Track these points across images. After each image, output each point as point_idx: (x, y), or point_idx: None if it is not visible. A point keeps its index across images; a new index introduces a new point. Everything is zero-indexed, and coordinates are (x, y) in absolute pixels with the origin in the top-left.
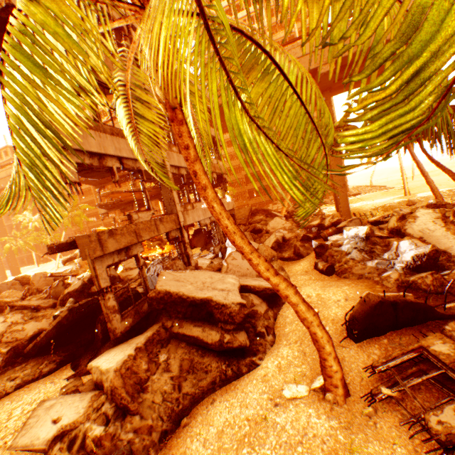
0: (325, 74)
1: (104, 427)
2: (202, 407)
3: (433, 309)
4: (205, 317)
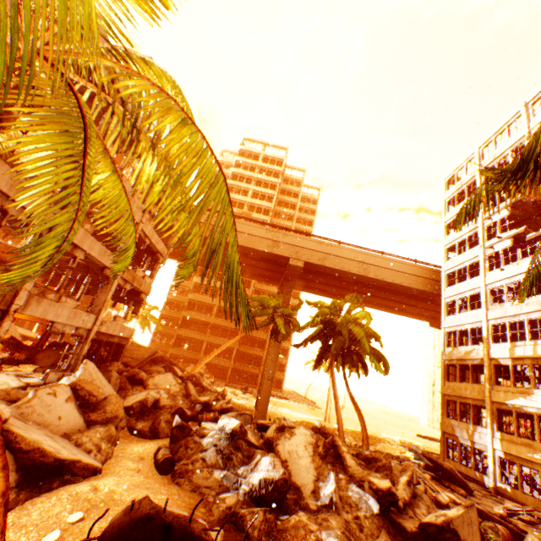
0: (294, 266)
1: None
2: None
3: None
4: None
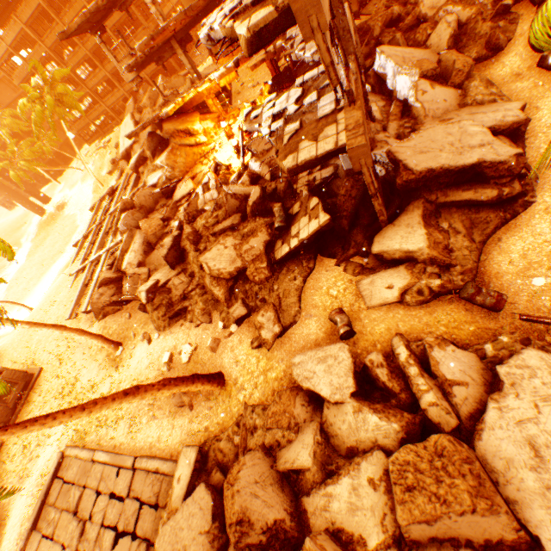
0: None
1: (439, 279)
2: (490, 247)
3: None
4: (468, 180)
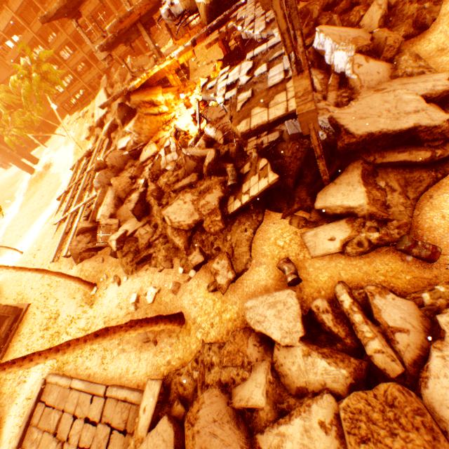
0: None
1: (377, 233)
2: (423, 203)
3: None
4: (403, 143)
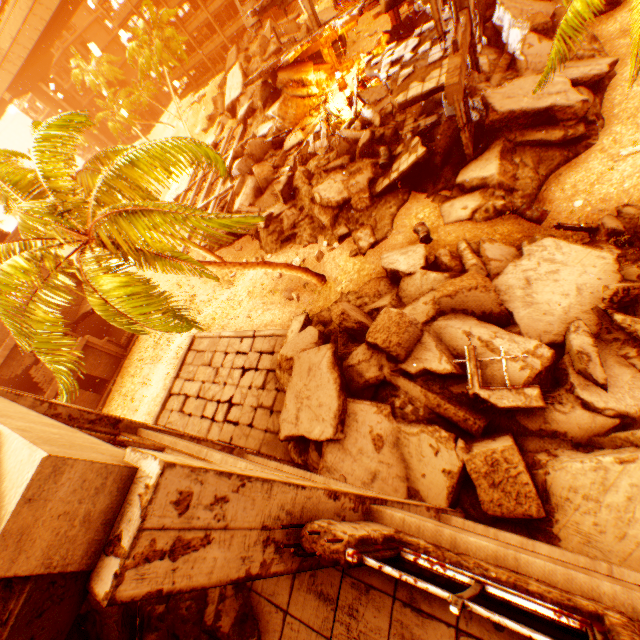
0: None
1: (503, 201)
2: (551, 181)
3: None
4: (543, 123)
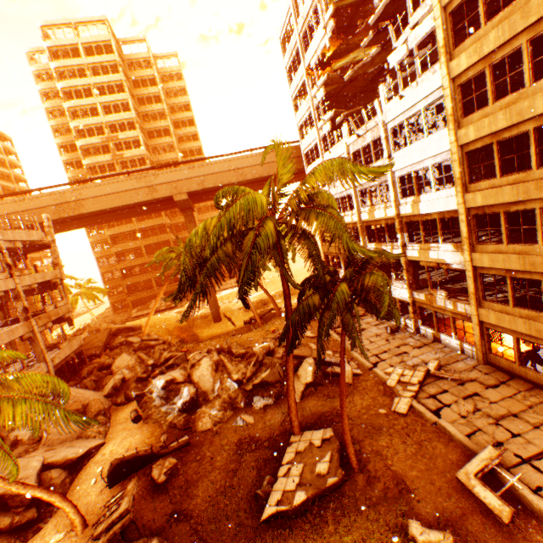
0: (181, 201)
1: None
2: None
3: (157, 453)
4: (2, 507)
